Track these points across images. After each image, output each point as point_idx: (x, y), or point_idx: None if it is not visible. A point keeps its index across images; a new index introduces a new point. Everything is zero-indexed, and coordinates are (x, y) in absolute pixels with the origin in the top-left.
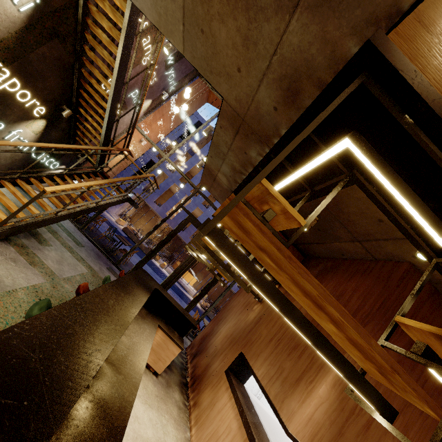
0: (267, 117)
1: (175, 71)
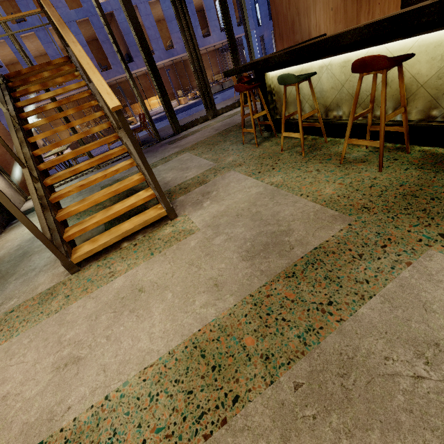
0: None
1: None
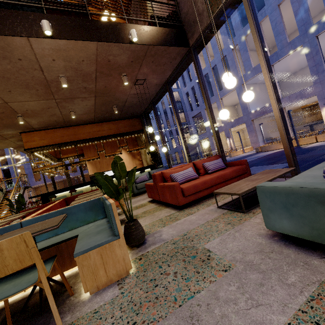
0: None
1: None
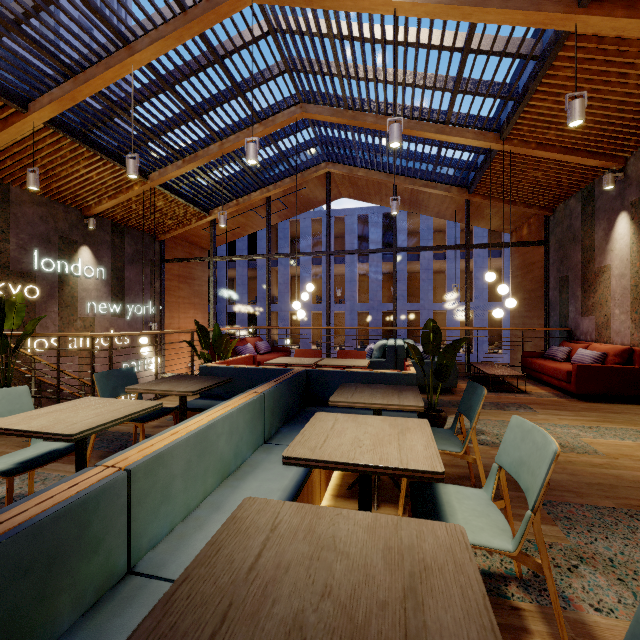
0: None
1: (135, 301)
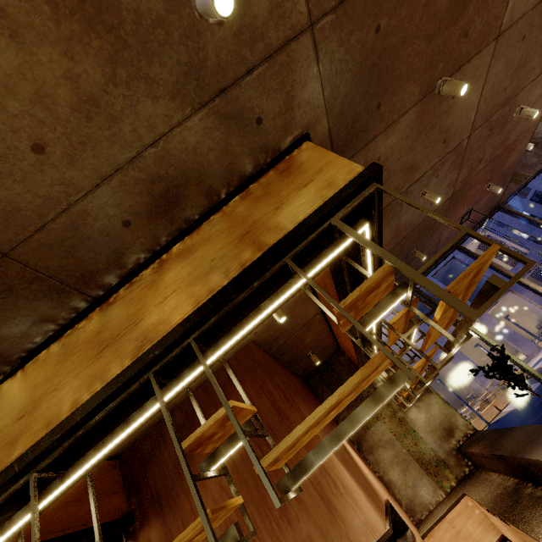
0: (100, 238)
1: None
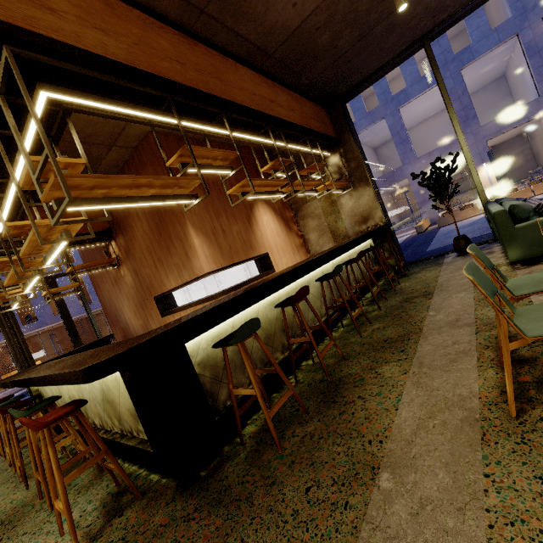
0: None
1: None
